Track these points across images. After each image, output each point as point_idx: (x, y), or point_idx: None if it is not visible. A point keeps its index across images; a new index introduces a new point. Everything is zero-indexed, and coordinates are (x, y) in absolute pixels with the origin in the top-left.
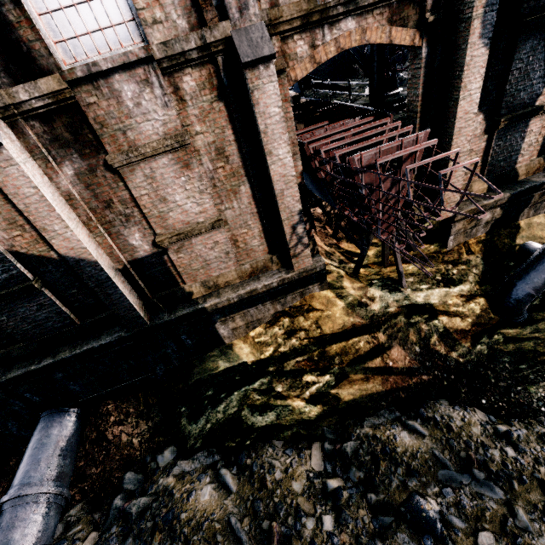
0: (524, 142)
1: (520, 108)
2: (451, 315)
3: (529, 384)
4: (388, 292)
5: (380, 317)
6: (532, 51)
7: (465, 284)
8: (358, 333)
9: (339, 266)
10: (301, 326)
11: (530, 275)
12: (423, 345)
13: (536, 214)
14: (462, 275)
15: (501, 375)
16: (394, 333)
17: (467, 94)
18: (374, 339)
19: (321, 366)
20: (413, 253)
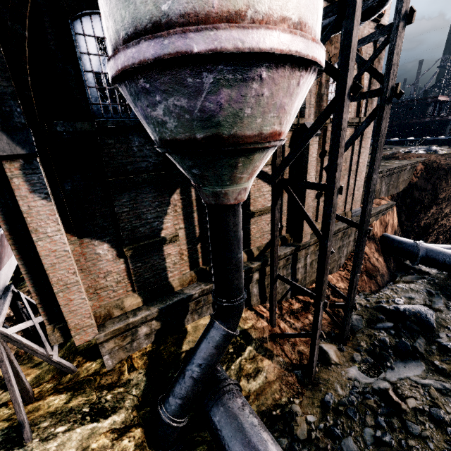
0: (167, 262)
1: (146, 239)
2: None
3: None
4: None
5: None
6: (133, 200)
7: (120, 413)
8: None
9: None
10: None
11: (170, 401)
12: None
13: (202, 316)
14: (118, 401)
15: None
16: None
17: (43, 235)
18: None
19: None
20: (70, 376)
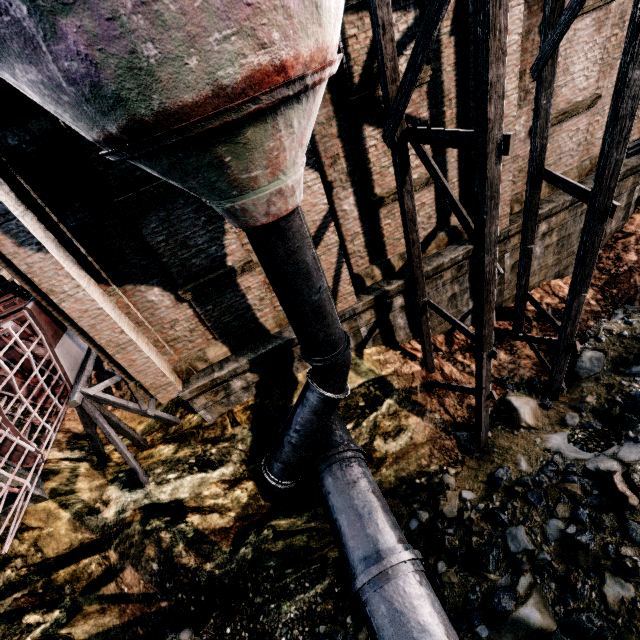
0: (250, 299)
1: (207, 273)
2: (207, 512)
3: (285, 599)
4: (129, 491)
5: (113, 528)
6: (167, 222)
7: (228, 467)
8: (87, 553)
9: (86, 455)
10: (17, 552)
11: (272, 463)
12: (165, 559)
13: None
14: (225, 455)
15: (261, 585)
16: (126, 550)
17: (63, 296)
18: (104, 559)
19: (47, 600)
20: (175, 428)
